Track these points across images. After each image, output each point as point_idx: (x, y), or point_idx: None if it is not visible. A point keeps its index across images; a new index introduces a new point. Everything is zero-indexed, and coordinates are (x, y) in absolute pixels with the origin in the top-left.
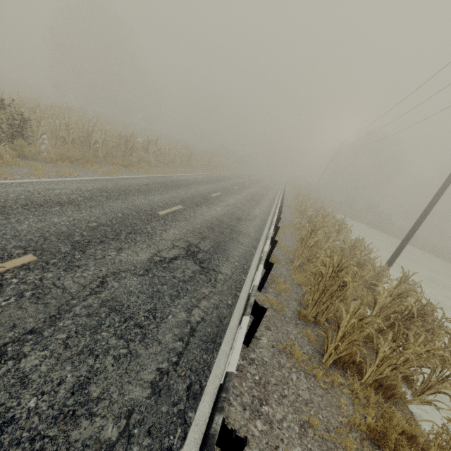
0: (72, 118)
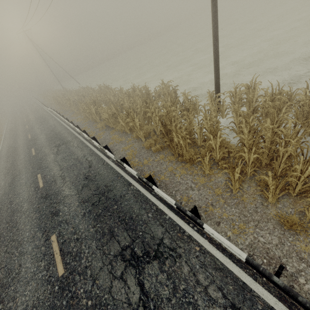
0: None
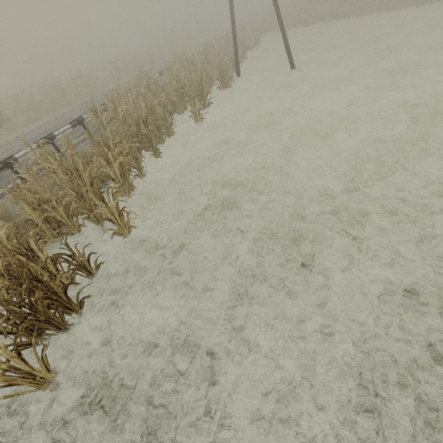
0: (23, 95)
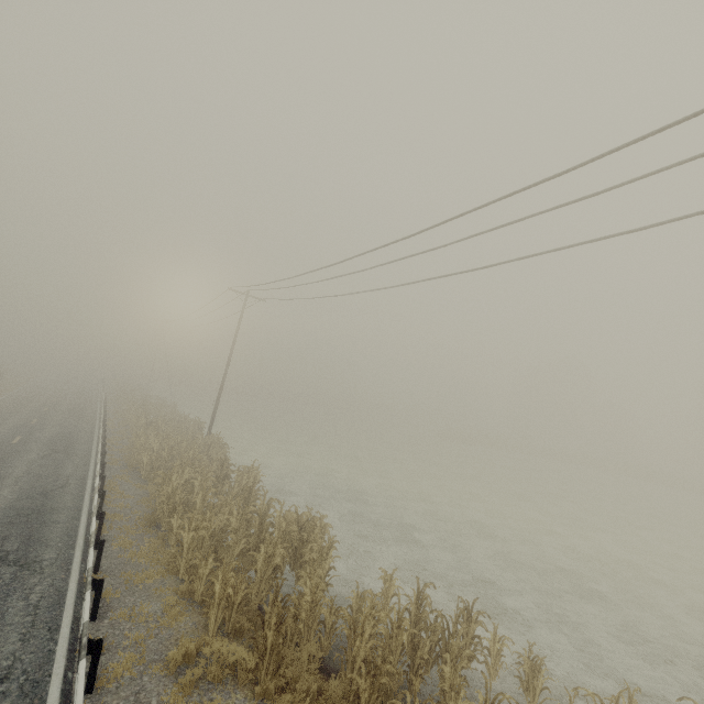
0: None
